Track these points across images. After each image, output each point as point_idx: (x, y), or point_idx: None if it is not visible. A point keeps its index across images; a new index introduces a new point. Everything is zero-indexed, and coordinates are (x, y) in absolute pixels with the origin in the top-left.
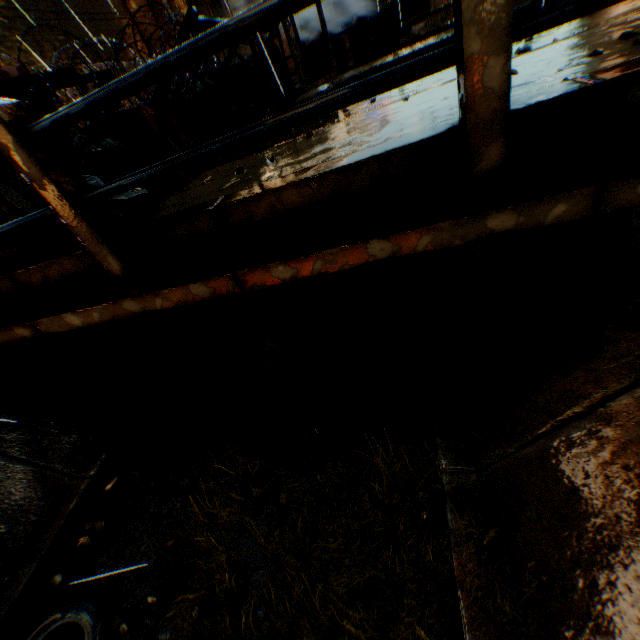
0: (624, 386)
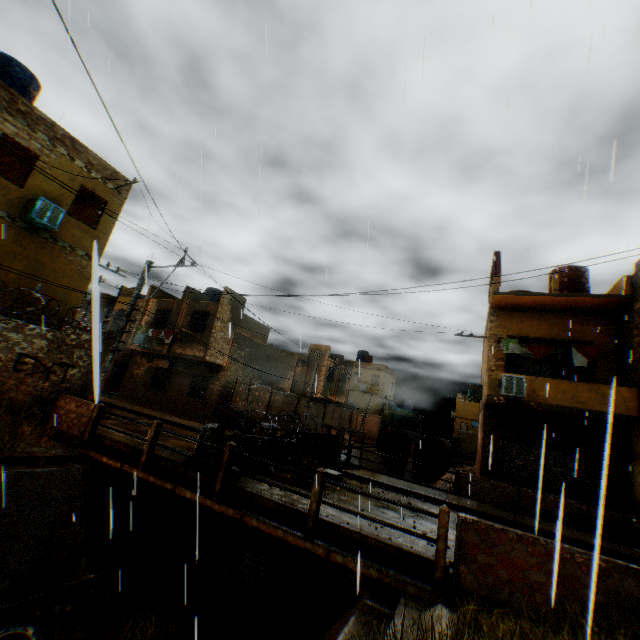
0: (319, 639)
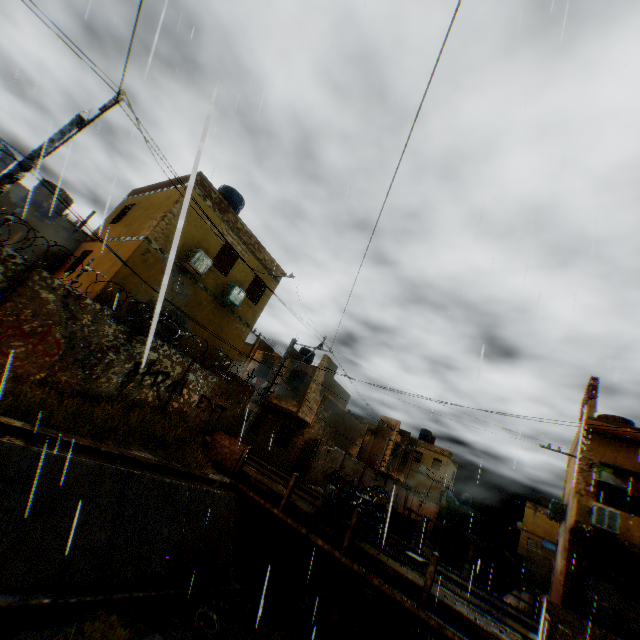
0: None
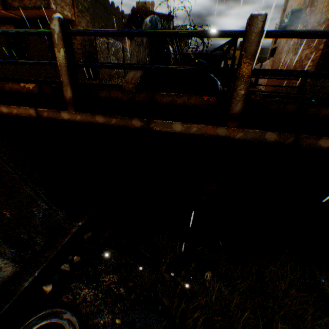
0: None
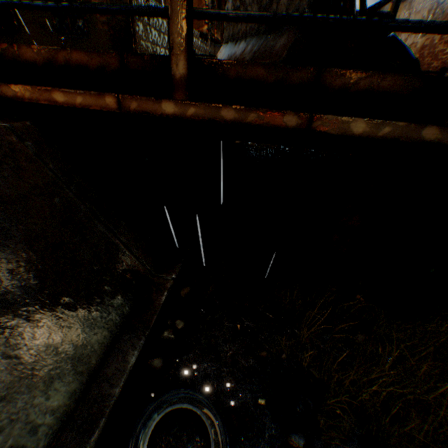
0: None
